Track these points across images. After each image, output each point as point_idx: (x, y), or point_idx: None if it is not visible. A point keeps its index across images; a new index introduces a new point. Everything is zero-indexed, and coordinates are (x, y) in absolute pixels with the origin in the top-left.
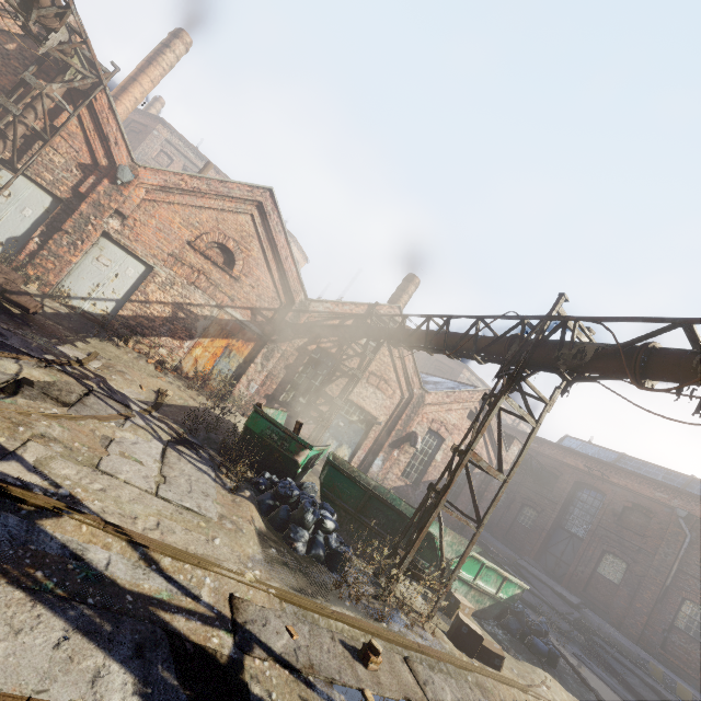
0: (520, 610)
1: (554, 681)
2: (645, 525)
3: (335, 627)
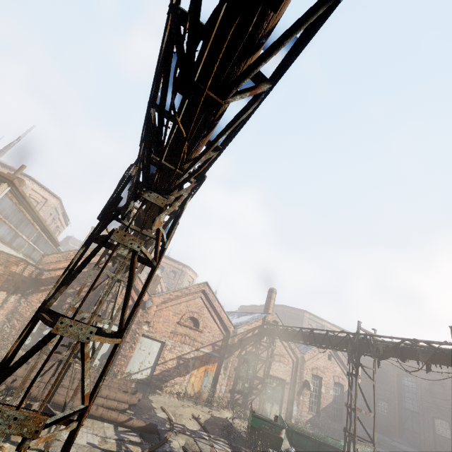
0: None
1: None
2: (444, 392)
3: None
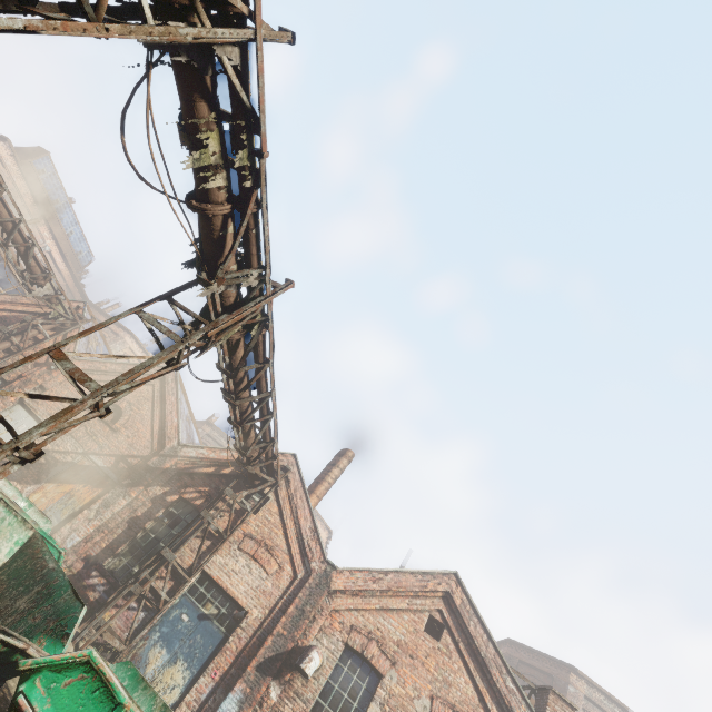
0: None
1: None
2: None
3: None
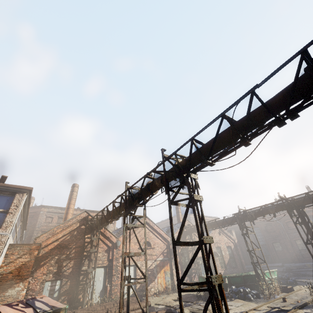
0: (281, 276)
1: (300, 285)
2: (272, 228)
3: (276, 301)
